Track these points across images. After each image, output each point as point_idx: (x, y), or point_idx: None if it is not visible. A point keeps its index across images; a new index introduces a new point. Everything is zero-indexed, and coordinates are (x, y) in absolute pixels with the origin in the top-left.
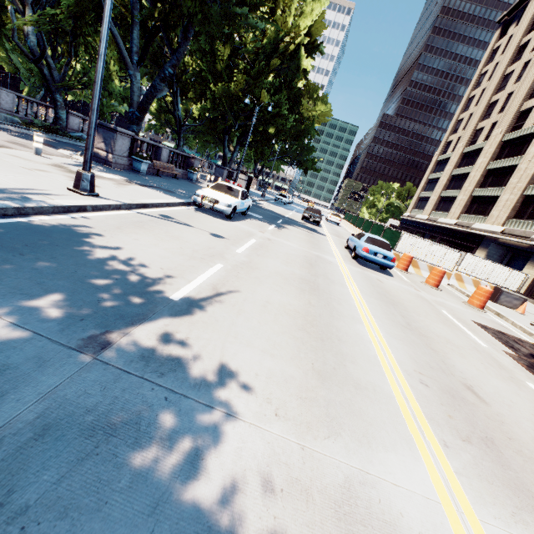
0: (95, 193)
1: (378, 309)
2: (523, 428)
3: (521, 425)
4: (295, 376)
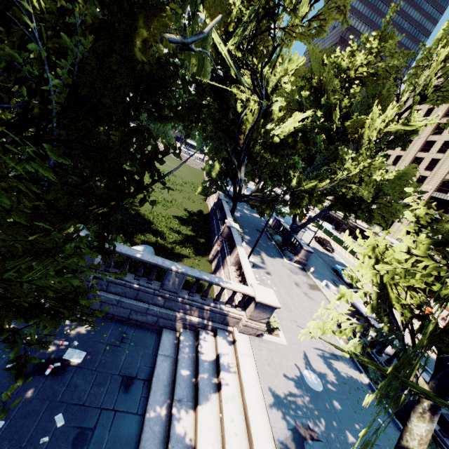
0: None
1: None
2: None
3: None
4: None
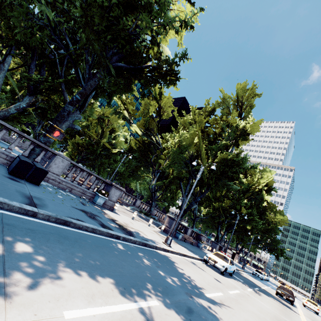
0: (170, 245)
1: None
2: None
3: None
4: None
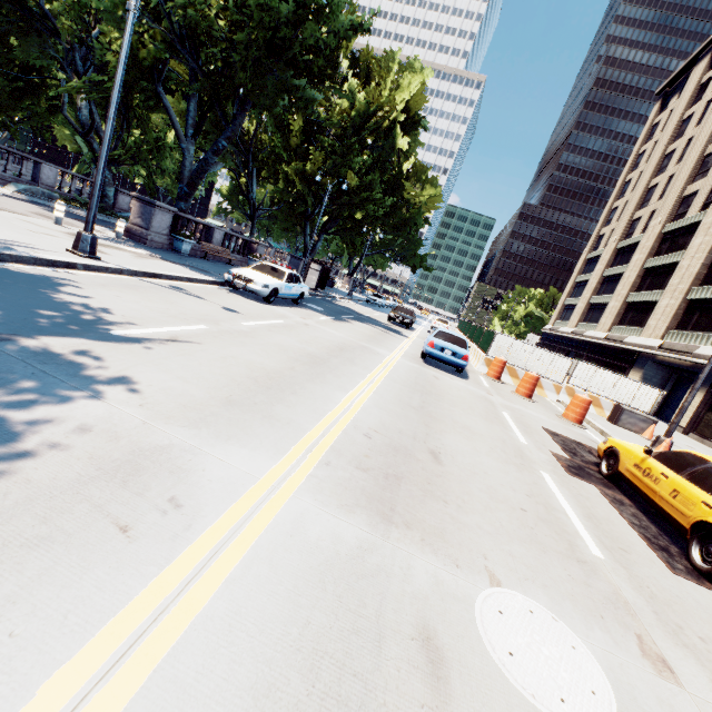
0: (97, 256)
1: (393, 390)
2: (466, 485)
3: (467, 484)
4: (197, 396)
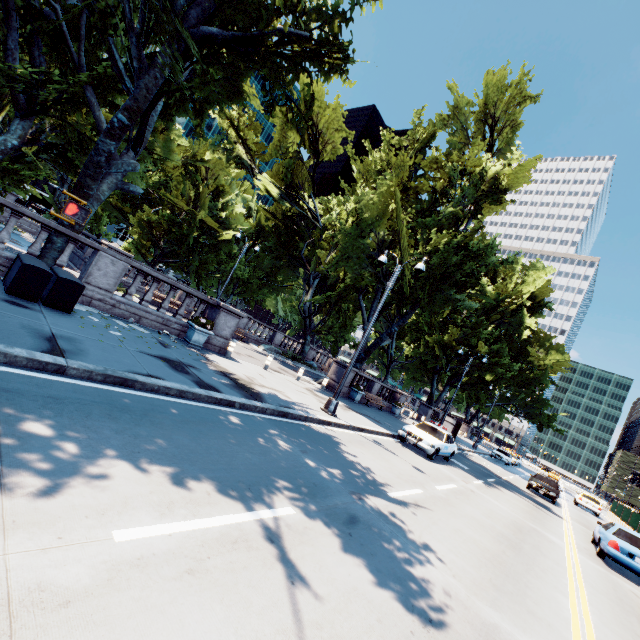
0: (335, 414)
1: (604, 605)
2: None
3: None
4: (472, 573)
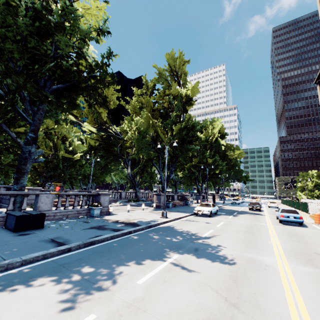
0: (167, 217)
1: (283, 237)
2: None
3: None
4: (239, 247)
